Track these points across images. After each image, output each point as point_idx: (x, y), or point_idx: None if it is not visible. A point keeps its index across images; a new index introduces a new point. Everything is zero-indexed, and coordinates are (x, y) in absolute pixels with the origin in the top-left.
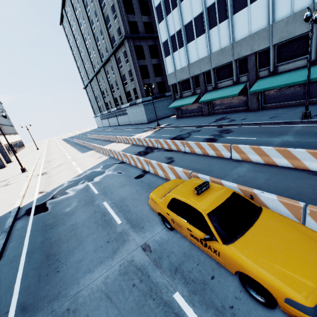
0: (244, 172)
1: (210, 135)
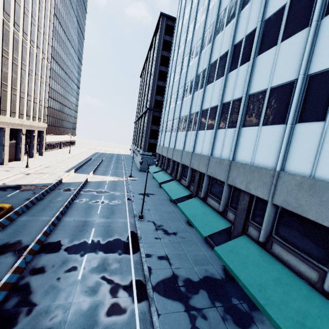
0: (43, 219)
1: (106, 200)
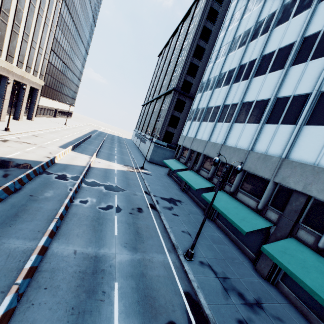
0: (8, 246)
1: (121, 204)
